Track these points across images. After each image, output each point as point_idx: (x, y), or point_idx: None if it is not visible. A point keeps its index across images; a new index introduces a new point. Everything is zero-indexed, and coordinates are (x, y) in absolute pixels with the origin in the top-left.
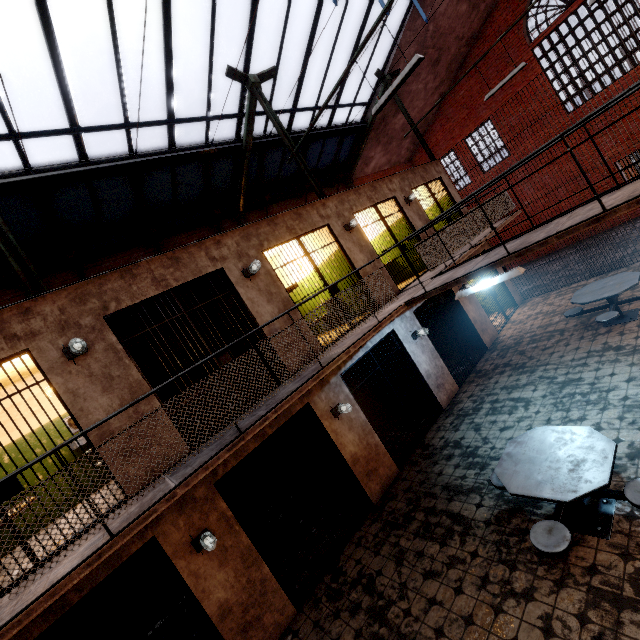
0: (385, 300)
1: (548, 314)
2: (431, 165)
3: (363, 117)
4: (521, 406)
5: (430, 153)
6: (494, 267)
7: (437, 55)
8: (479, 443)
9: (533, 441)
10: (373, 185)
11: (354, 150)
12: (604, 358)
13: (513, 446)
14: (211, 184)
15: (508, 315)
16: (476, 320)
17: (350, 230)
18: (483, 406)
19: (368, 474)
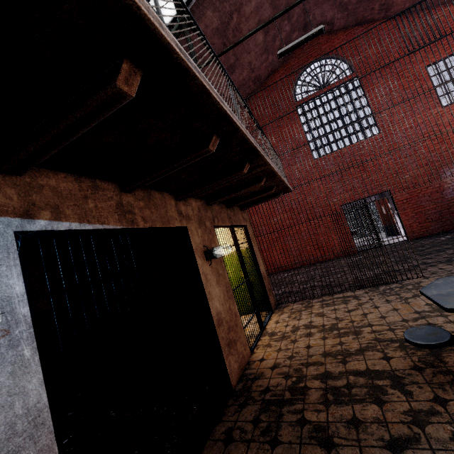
0: None
1: (328, 330)
2: None
3: None
4: None
5: None
6: None
7: (233, 62)
8: None
9: None
10: None
11: None
12: None
13: None
14: None
15: (263, 321)
16: (222, 319)
17: None
18: None
19: None
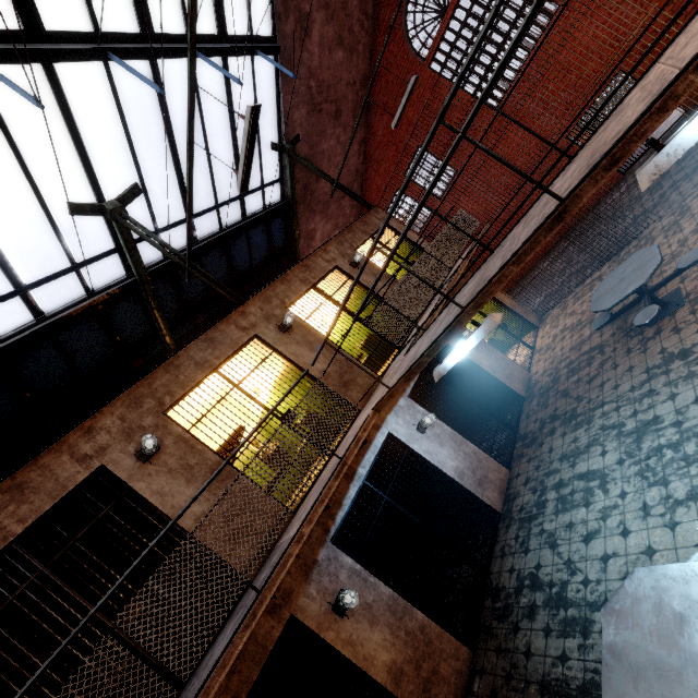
0: (365, 398)
1: (575, 328)
2: (370, 215)
3: (282, 195)
4: (596, 487)
5: (365, 203)
6: (454, 332)
7: (335, 107)
8: (563, 574)
9: (642, 609)
10: (304, 264)
11: (289, 230)
12: (673, 375)
13: (613, 625)
14: (120, 335)
15: (531, 343)
16: (494, 368)
17: (289, 329)
18: (547, 497)
19: (425, 688)
